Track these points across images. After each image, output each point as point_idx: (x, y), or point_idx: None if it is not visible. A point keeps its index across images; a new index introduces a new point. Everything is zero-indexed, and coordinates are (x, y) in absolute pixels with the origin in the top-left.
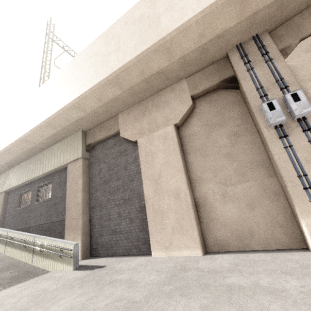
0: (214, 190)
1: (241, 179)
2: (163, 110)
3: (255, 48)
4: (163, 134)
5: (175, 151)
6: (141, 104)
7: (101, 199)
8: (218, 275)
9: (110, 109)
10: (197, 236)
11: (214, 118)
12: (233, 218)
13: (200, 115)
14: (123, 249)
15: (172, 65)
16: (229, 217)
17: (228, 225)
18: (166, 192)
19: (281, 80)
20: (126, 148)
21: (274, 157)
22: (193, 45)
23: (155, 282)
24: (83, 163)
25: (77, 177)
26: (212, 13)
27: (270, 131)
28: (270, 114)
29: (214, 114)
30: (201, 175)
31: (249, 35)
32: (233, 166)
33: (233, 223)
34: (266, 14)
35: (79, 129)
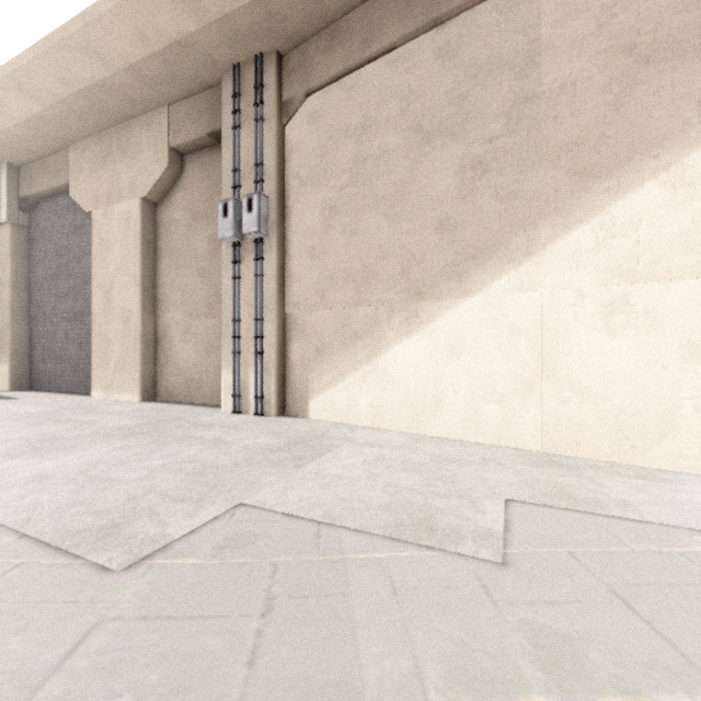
0: (178, 321)
1: (207, 312)
2: (130, 162)
3: (253, 84)
4: (124, 212)
5: (134, 249)
6: (103, 136)
7: (45, 306)
8: (90, 415)
9: (43, 134)
10: (138, 378)
11: (202, 202)
12: (188, 363)
13: (187, 190)
14: (69, 385)
15: (120, 78)
16: (185, 362)
17: (182, 371)
18: (117, 312)
19: (259, 166)
20: (83, 222)
21: (223, 289)
22: (138, 50)
23: (23, 413)
24: (14, 234)
25: (2, 258)
26: (133, 3)
27: (229, 249)
28: (222, 224)
29: (203, 195)
30: (169, 295)
31: (246, 52)
32: (205, 291)
33: (187, 370)
34: (251, 23)
35: (1, 161)
